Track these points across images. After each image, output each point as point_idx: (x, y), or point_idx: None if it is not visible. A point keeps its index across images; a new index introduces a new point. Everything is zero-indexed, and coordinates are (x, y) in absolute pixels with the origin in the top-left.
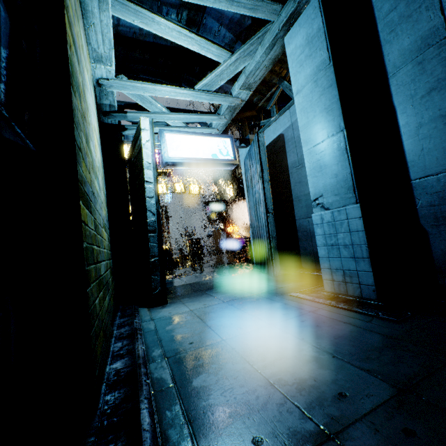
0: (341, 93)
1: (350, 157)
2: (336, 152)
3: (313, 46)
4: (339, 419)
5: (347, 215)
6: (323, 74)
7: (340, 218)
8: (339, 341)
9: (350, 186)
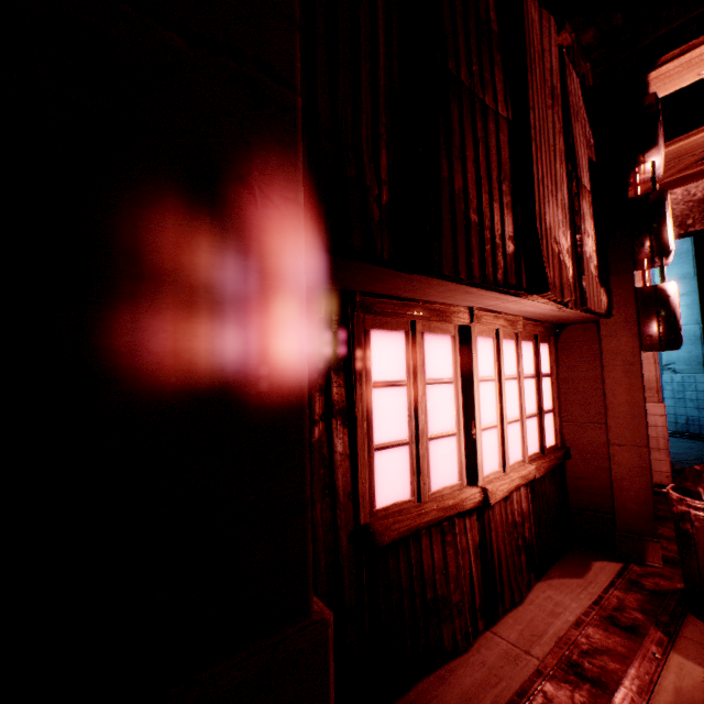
0: (700, 299)
1: (702, 343)
2: (692, 337)
3: (681, 259)
4: (701, 457)
5: (695, 380)
6: (687, 282)
7: (689, 381)
8: (691, 447)
9: (700, 361)
